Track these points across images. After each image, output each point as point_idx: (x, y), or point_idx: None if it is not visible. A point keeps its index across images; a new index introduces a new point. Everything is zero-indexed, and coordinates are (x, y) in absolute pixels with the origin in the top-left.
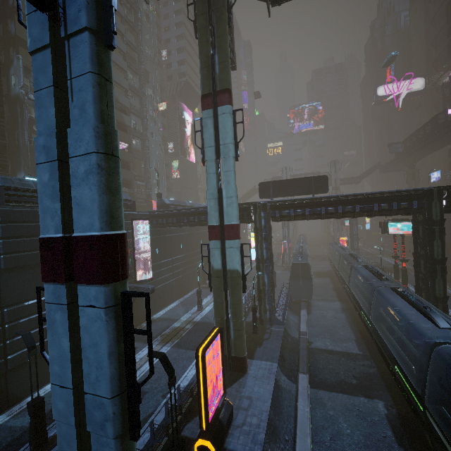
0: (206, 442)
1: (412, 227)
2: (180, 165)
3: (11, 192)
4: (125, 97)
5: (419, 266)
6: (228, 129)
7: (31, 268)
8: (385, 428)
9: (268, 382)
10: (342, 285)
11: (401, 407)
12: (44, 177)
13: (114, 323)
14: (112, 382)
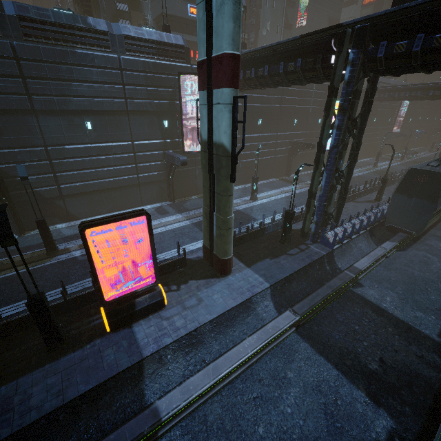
0: (102, 312)
1: None
2: (309, 2)
3: (27, 23)
4: None
5: None
6: None
7: (65, 114)
8: None
9: (235, 298)
10: None
11: None
12: None
13: None
14: None
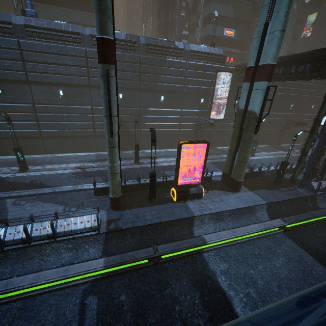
0: (174, 190)
1: None
2: (316, 19)
3: (148, 46)
4: None
5: None
6: None
7: (153, 92)
8: None
9: (244, 204)
10: None
11: None
12: None
13: (104, 84)
14: (104, 110)
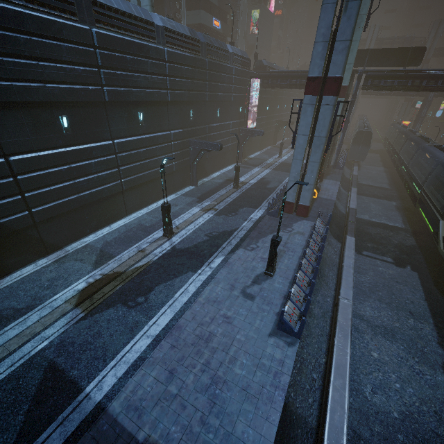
0: (314, 190)
1: None
2: (260, 17)
3: (208, 47)
4: None
5: None
6: None
7: (213, 104)
8: (393, 208)
9: (335, 186)
10: (390, 157)
11: (405, 205)
12: (318, 49)
13: (333, 112)
14: (327, 132)
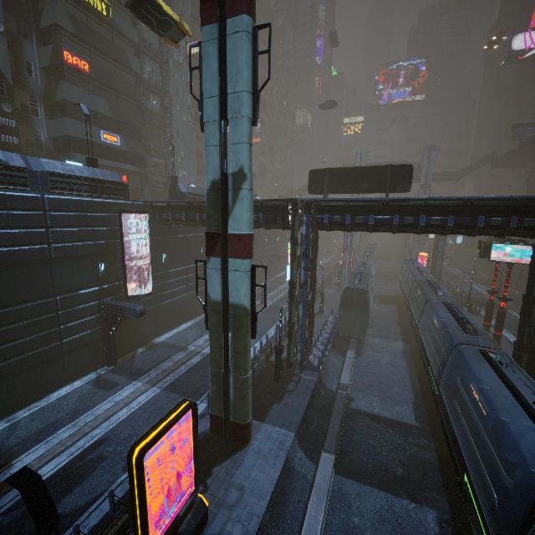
0: None
1: (532, 256)
2: None
3: None
4: (132, 26)
5: (529, 316)
6: (242, 63)
7: None
8: None
9: (274, 465)
10: (409, 320)
11: (461, 526)
12: None
13: None
14: None
